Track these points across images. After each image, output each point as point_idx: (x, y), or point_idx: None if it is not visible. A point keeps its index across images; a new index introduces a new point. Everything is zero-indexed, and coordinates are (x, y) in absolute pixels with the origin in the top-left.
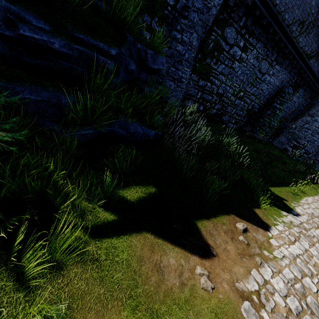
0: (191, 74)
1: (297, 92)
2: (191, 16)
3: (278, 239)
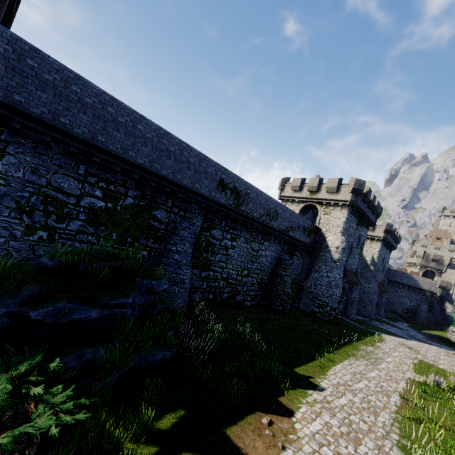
0: (191, 269)
1: (294, 256)
2: (181, 233)
3: (302, 421)
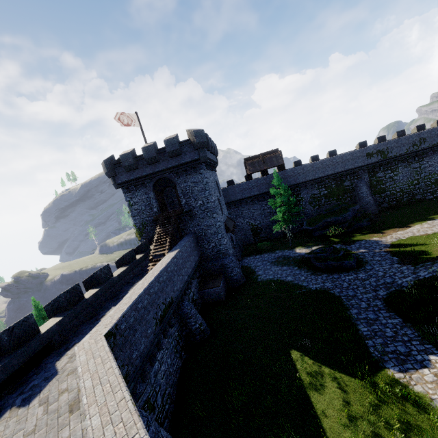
0: (374, 196)
1: None
2: (359, 185)
3: (412, 227)
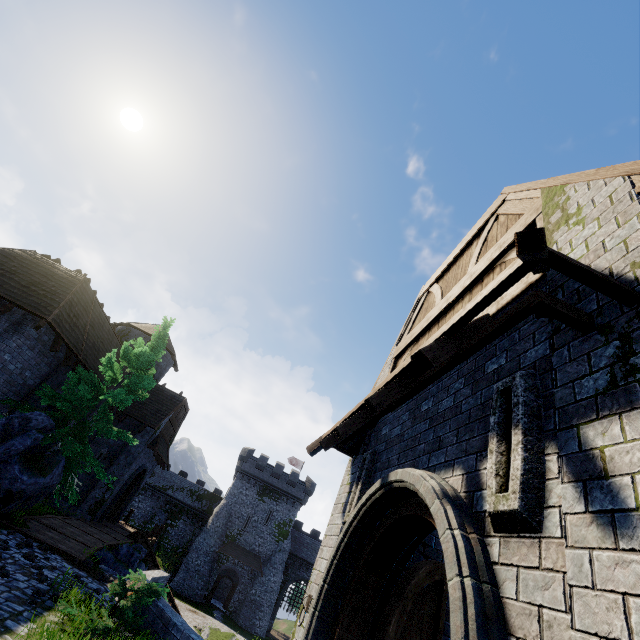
0: None
1: (180, 519)
2: None
3: None
